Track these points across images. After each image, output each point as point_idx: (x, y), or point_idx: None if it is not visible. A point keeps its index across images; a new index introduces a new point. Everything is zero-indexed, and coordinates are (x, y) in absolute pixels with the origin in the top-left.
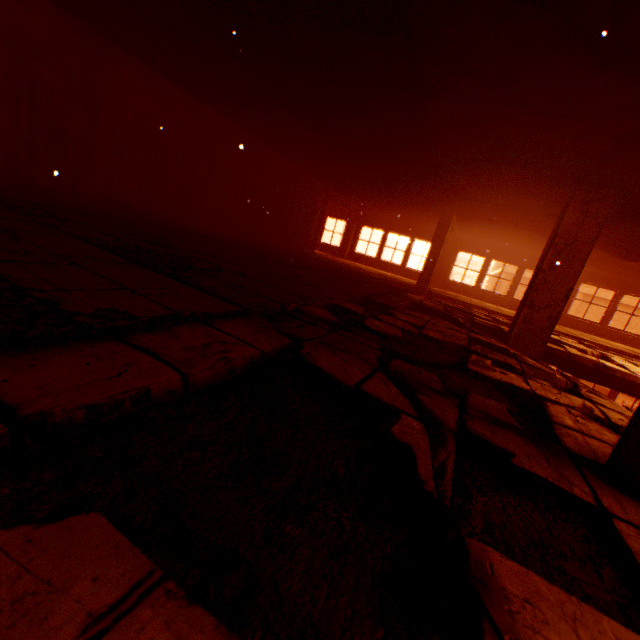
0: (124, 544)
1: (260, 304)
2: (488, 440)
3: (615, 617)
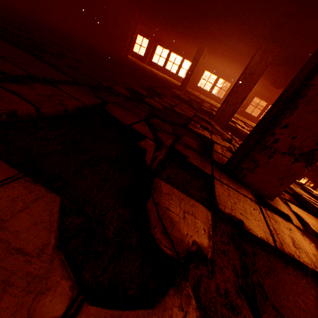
0: (5, 165)
1: (87, 80)
2: (181, 152)
3: (199, 203)
